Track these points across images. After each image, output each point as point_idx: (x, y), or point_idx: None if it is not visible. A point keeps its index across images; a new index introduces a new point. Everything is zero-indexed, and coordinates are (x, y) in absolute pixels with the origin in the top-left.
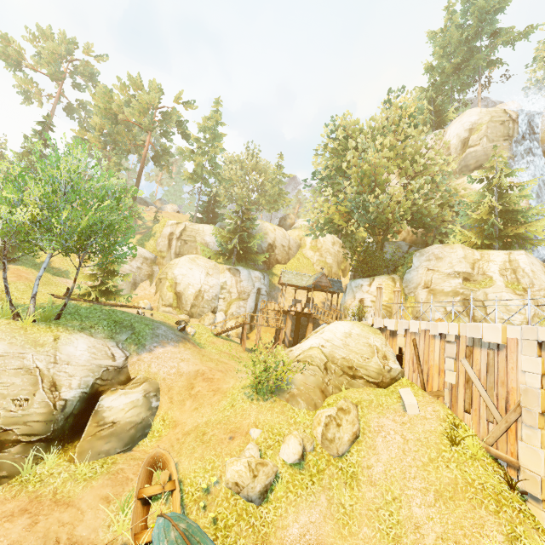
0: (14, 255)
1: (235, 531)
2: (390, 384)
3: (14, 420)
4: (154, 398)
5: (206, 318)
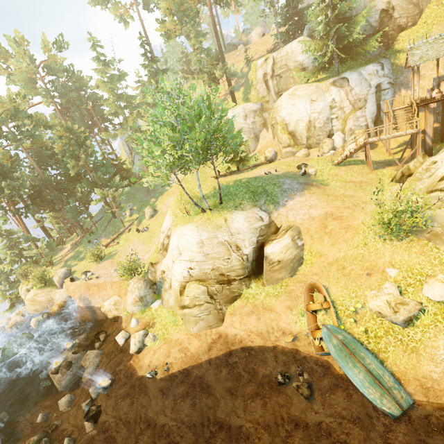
0: None
1: (384, 341)
2: None
3: (229, 269)
4: (299, 239)
5: (323, 145)
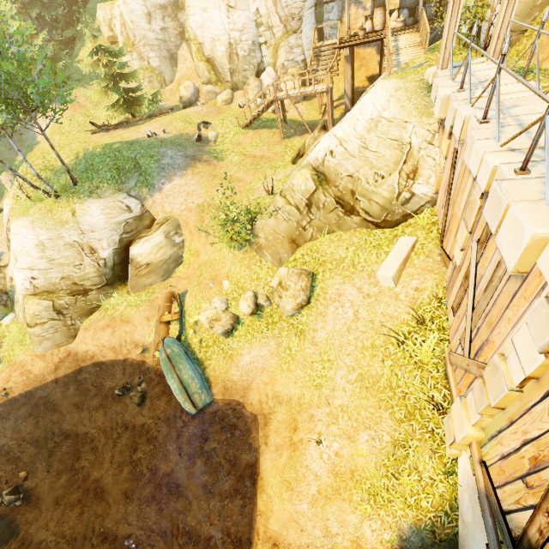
0: (56, 79)
1: (211, 350)
2: (401, 222)
3: (82, 278)
4: (176, 235)
5: (248, 89)
